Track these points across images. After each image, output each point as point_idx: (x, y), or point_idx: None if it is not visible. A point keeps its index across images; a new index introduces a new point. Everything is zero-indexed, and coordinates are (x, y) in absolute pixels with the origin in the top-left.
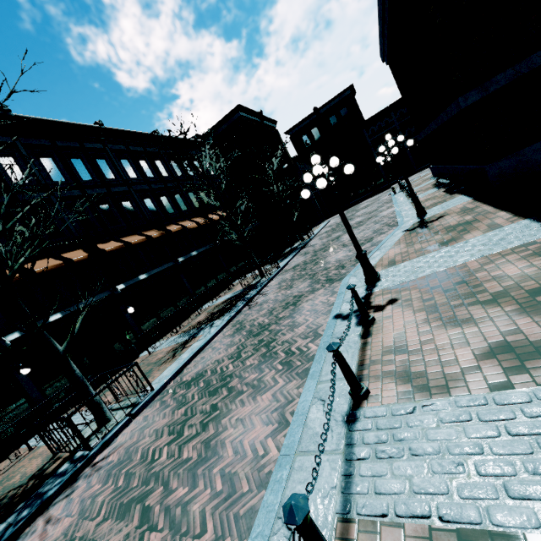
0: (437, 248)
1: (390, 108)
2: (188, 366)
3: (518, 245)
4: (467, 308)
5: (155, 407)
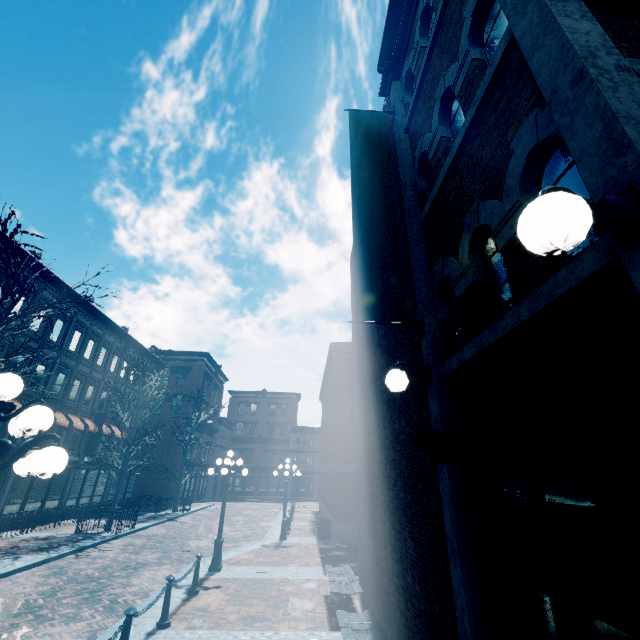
0: (270, 565)
1: (318, 430)
2: None
3: (305, 579)
4: (253, 600)
5: None
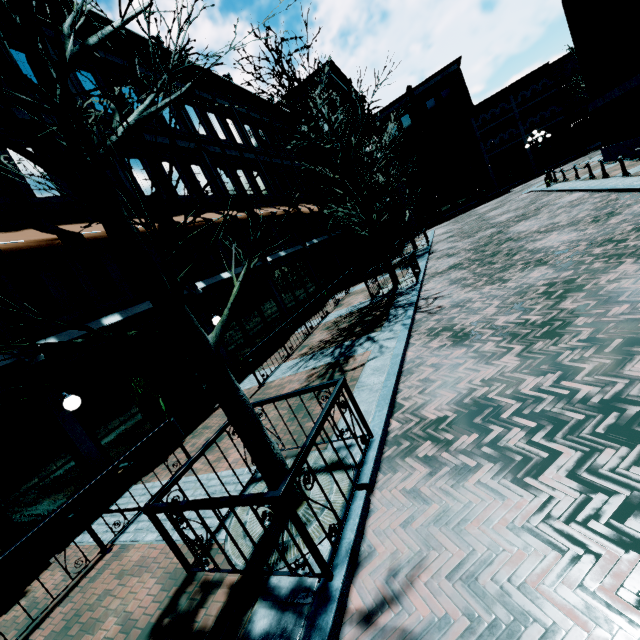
0: None
1: (510, 90)
2: (399, 395)
3: None
4: None
5: (411, 469)
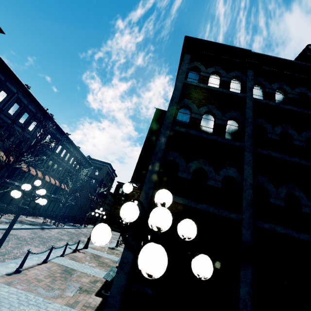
0: (105, 253)
1: None
2: None
3: (114, 260)
4: (93, 259)
5: None
